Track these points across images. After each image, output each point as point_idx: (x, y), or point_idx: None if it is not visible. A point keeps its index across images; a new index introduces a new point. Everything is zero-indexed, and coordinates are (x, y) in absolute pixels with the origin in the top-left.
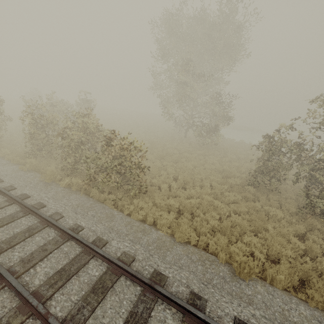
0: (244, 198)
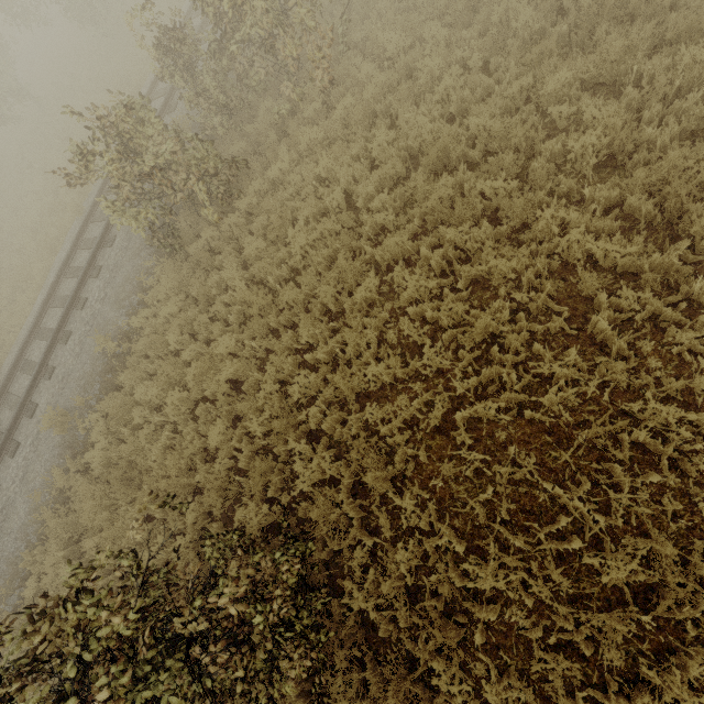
0: (261, 501)
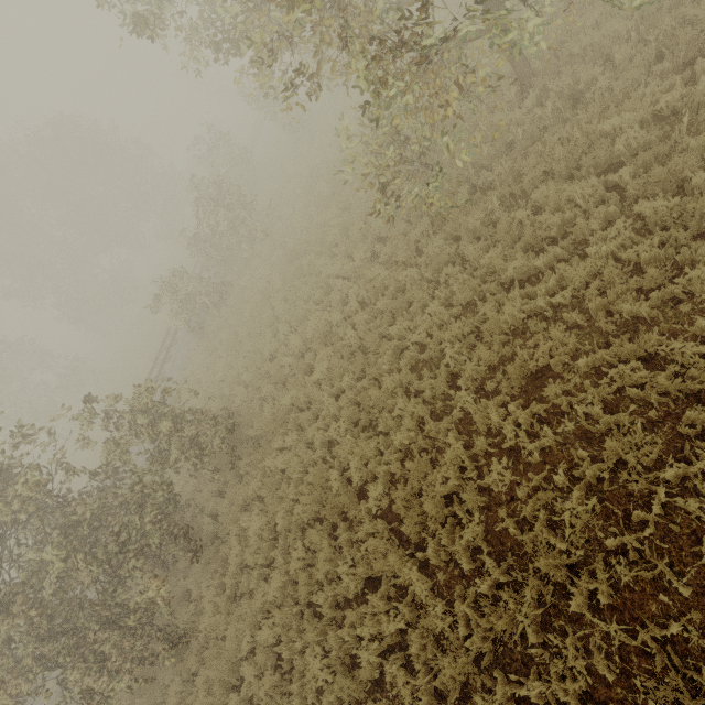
0: None
